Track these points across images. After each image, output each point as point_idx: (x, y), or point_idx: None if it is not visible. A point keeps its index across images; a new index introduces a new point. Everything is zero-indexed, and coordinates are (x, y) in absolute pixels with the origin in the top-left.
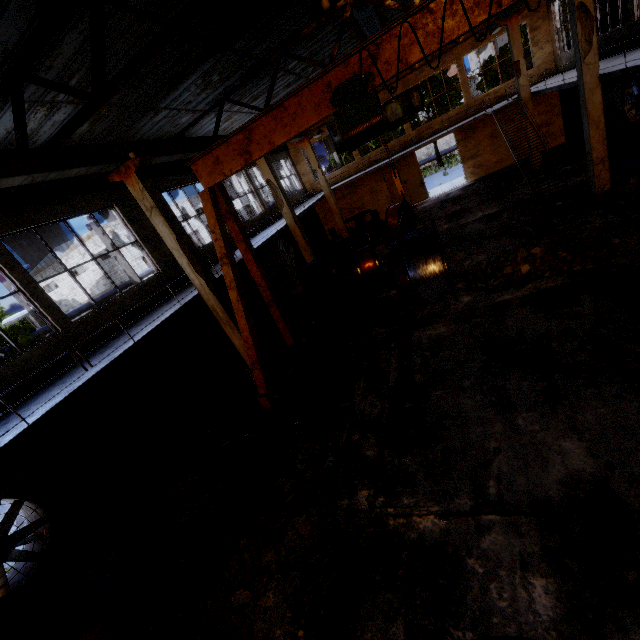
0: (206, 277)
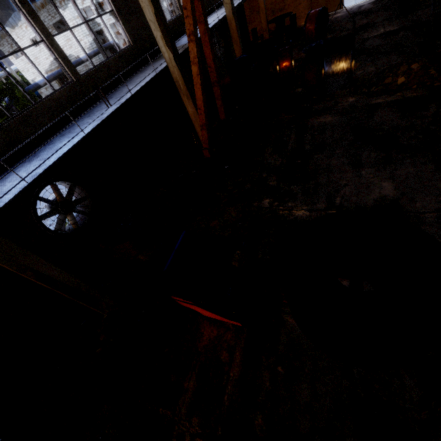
0: (173, 52)
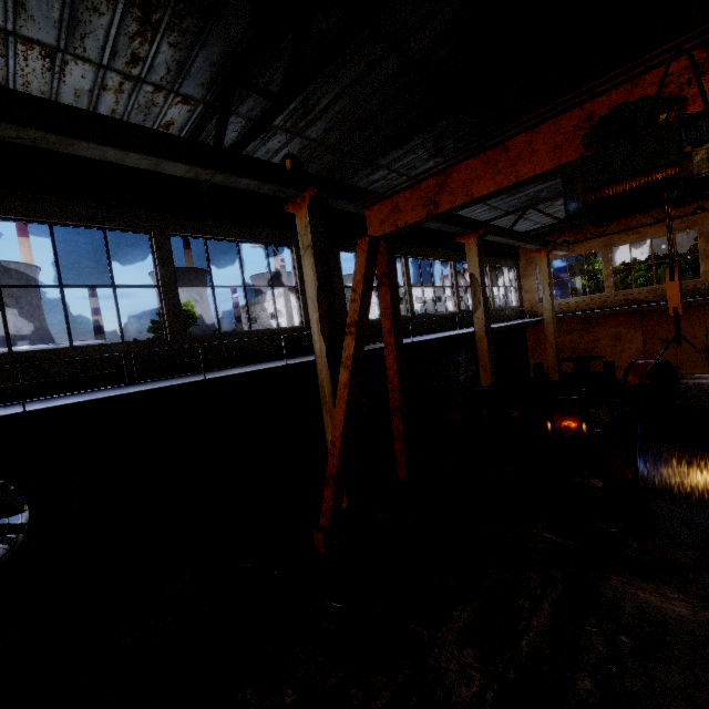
0: (330, 344)
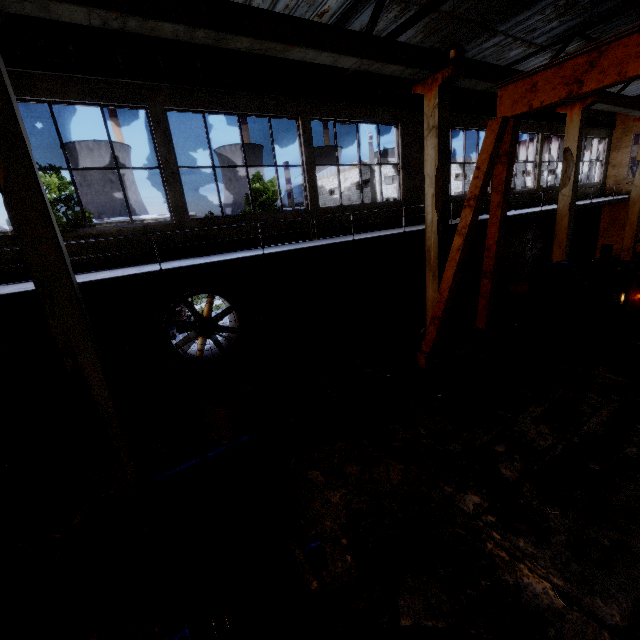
0: (441, 215)
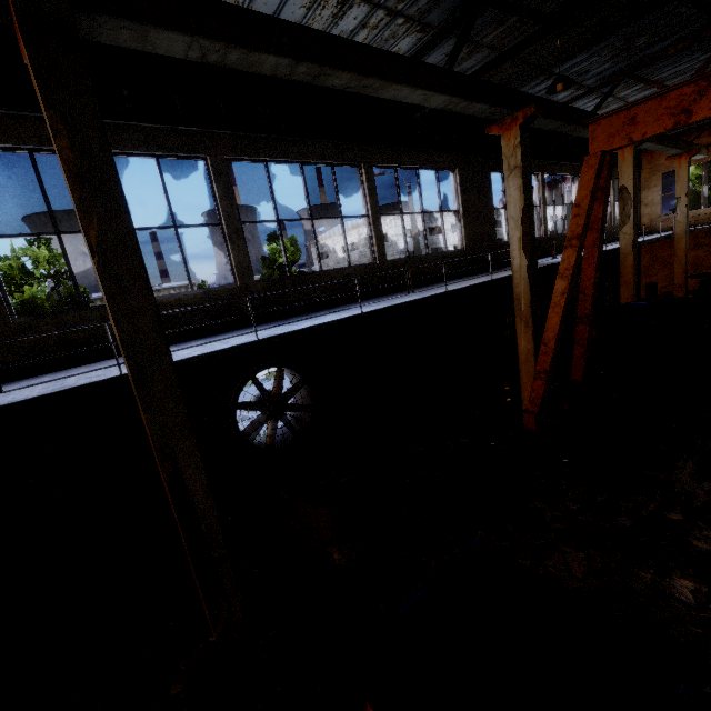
0: (530, 259)
